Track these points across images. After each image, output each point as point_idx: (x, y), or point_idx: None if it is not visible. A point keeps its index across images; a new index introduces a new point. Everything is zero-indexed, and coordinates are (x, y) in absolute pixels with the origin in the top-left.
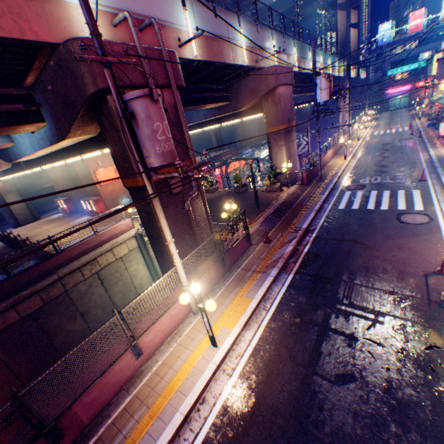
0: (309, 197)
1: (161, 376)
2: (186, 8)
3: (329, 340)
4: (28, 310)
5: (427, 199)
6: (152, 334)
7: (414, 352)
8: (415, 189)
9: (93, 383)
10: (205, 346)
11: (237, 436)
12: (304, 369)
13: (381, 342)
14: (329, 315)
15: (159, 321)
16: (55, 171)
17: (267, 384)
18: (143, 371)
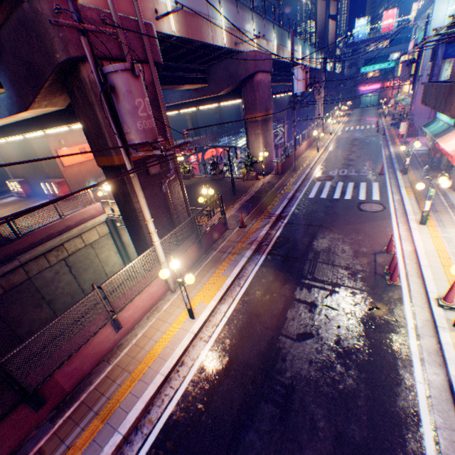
0: (283, 186)
1: (142, 346)
2: None
3: (294, 308)
4: None
5: (383, 191)
6: (132, 309)
7: (360, 312)
8: (374, 181)
9: (74, 353)
10: (183, 319)
11: (213, 387)
12: (271, 332)
13: (336, 307)
14: (295, 288)
15: (138, 298)
16: (7, 147)
17: (240, 346)
18: (123, 344)
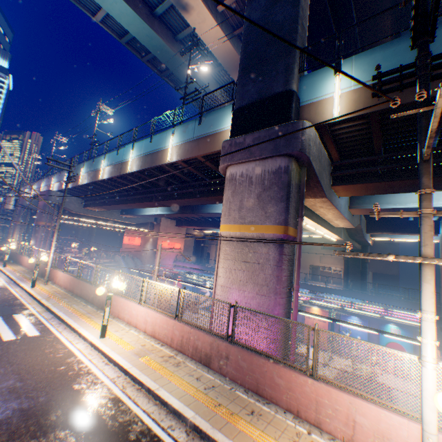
0: None
1: None
2: (35, 185)
3: None
4: None
5: None
6: None
7: None
8: None
9: None
10: None
11: None
12: None
13: None
14: None
15: None
16: None
17: None
18: None
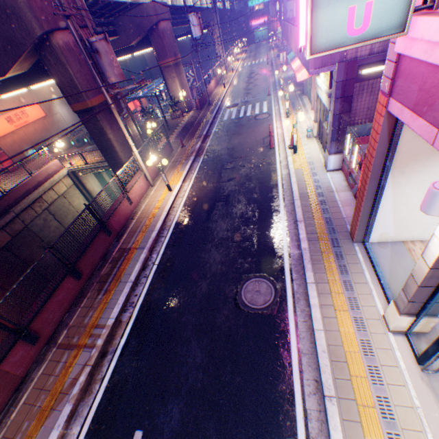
0: (204, 117)
1: (148, 209)
2: None
3: (225, 172)
4: (1, 244)
5: (269, 106)
6: (134, 194)
7: (256, 164)
8: (265, 101)
9: (117, 209)
10: (166, 193)
11: (193, 208)
12: (215, 183)
13: (245, 165)
14: (223, 165)
15: (135, 188)
16: None
17: (201, 193)
18: (136, 212)
